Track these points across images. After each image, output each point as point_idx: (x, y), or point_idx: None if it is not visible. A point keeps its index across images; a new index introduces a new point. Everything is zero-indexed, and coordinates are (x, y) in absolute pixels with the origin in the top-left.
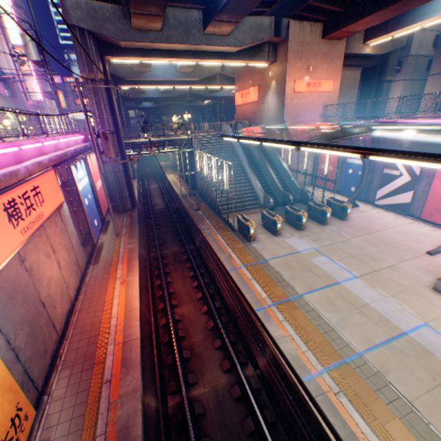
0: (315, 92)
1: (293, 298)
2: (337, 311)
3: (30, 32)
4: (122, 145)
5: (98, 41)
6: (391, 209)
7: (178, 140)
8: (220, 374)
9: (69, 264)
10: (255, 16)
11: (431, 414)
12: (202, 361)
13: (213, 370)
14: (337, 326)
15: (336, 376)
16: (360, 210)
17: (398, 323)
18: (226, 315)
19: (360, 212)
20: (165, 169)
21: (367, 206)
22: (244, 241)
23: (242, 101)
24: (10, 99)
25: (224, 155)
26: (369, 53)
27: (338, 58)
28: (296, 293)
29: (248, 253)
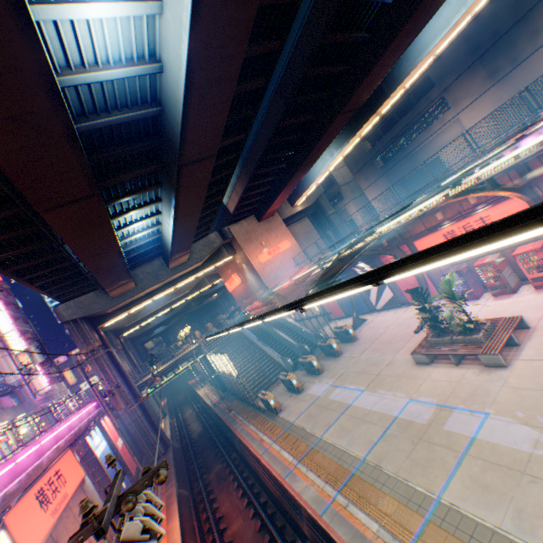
0: (279, 254)
1: (314, 444)
2: (348, 432)
3: (31, 332)
4: (134, 389)
5: (90, 319)
6: (388, 306)
7: (187, 353)
8: None
9: (103, 541)
10: (203, 238)
11: (408, 473)
12: None
13: None
14: (347, 446)
15: (346, 491)
16: (367, 322)
17: (391, 411)
18: (273, 504)
19: (368, 324)
20: (196, 384)
21: (373, 314)
22: (273, 416)
23: (233, 286)
24: (19, 406)
25: (234, 342)
26: (301, 208)
27: (280, 225)
28: (317, 437)
29: (277, 426)
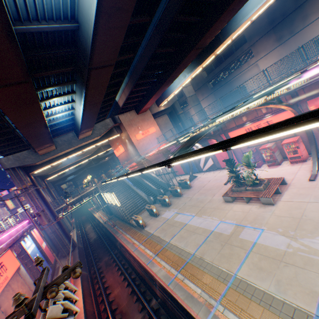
0: (148, 135)
1: (165, 245)
2: (185, 239)
3: None
4: (54, 213)
5: (24, 168)
6: (210, 169)
7: (89, 191)
8: (138, 314)
9: None
10: (101, 121)
11: (219, 261)
12: (128, 314)
13: (134, 315)
14: (184, 247)
15: (183, 271)
16: (198, 178)
17: (210, 228)
18: (139, 279)
19: (198, 179)
20: (93, 211)
21: (201, 173)
22: (141, 229)
23: (119, 153)
24: None
25: (118, 186)
26: (164, 108)
27: (150, 117)
28: (167, 242)
29: (143, 235)
